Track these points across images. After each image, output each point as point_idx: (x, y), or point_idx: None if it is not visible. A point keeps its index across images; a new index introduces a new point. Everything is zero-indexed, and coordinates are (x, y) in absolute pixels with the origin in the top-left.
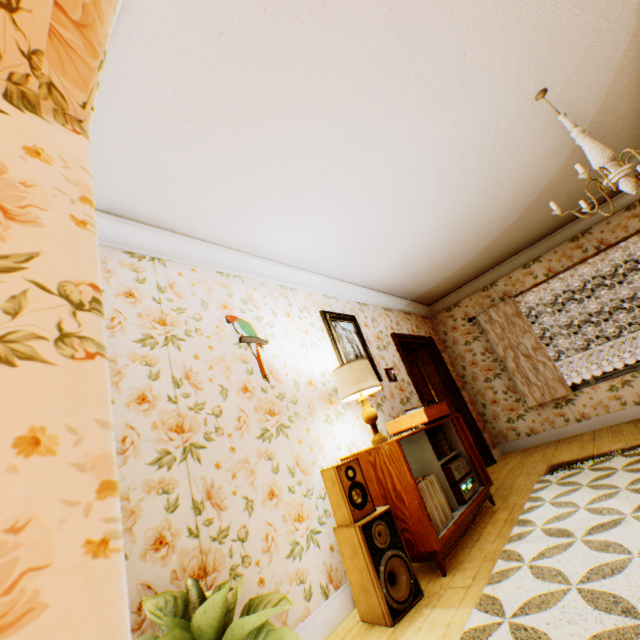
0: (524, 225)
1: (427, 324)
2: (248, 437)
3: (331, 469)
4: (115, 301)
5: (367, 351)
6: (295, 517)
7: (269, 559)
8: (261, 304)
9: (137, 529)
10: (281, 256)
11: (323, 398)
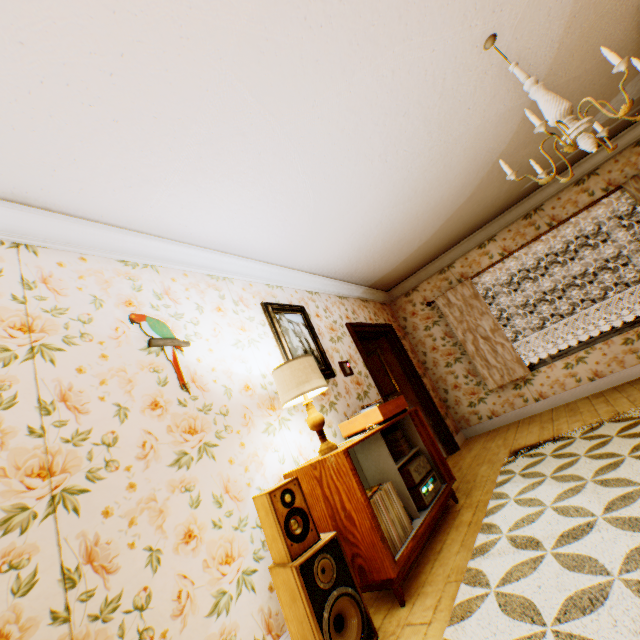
0: (478, 202)
1: (386, 311)
2: (156, 467)
3: (264, 496)
4: None
5: (318, 344)
6: (222, 559)
7: (182, 625)
8: (182, 298)
9: None
10: (207, 240)
11: (263, 404)
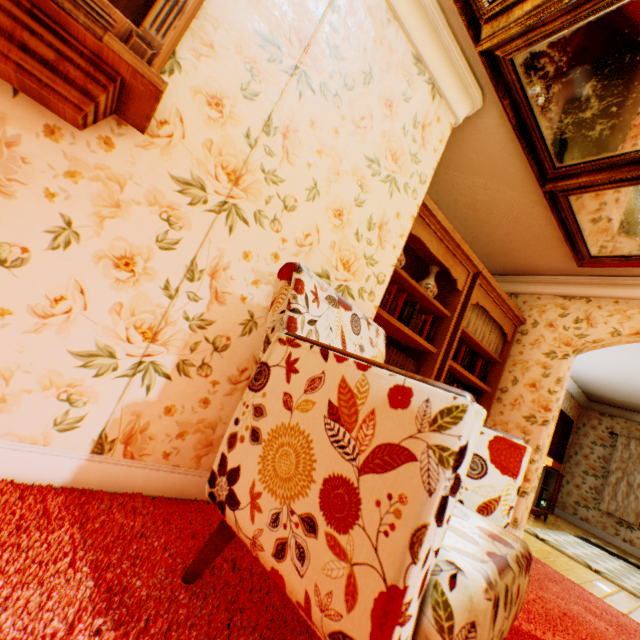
0: None
1: (576, 410)
2: None
3: None
4: None
5: None
6: None
7: None
8: None
9: None
10: None
11: None
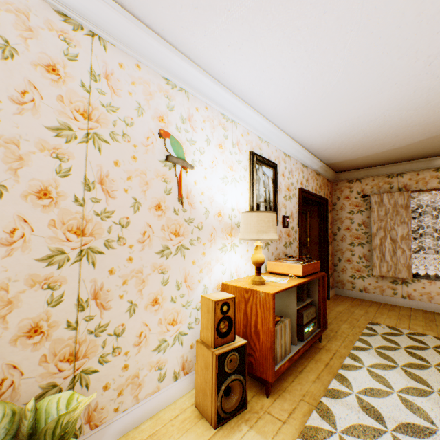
0: None
1: (328, 187)
2: (148, 251)
3: (210, 300)
4: (31, 71)
5: (275, 198)
6: (170, 321)
7: (137, 351)
8: (198, 128)
9: (11, 318)
10: (233, 83)
11: (225, 230)
